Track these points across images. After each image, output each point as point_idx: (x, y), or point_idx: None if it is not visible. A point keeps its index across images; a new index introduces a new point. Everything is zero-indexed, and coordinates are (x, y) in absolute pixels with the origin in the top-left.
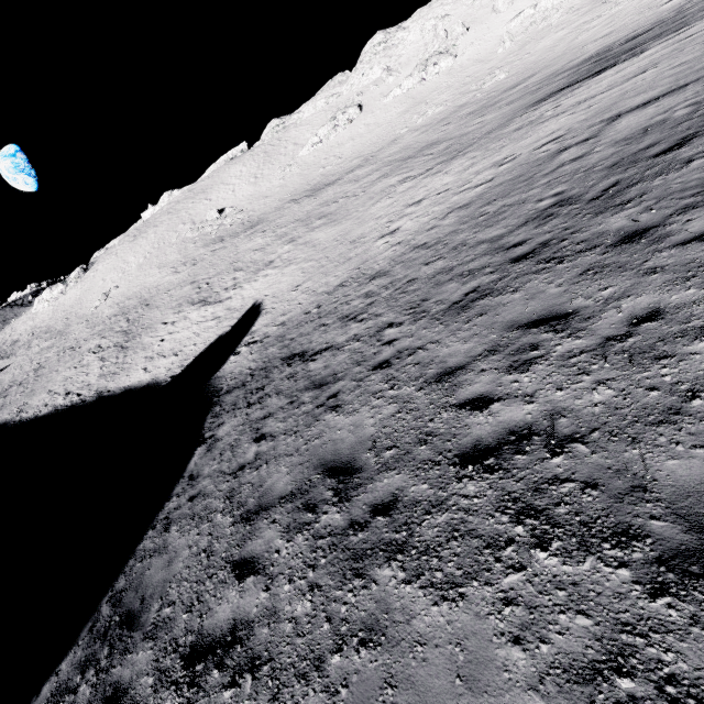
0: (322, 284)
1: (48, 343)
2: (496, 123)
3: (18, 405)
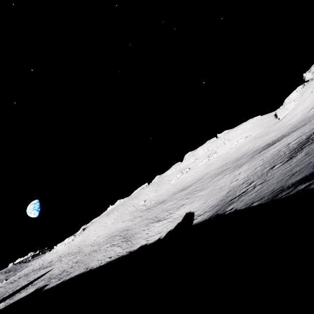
0: (218, 196)
1: (72, 256)
2: (248, 159)
3: (82, 268)
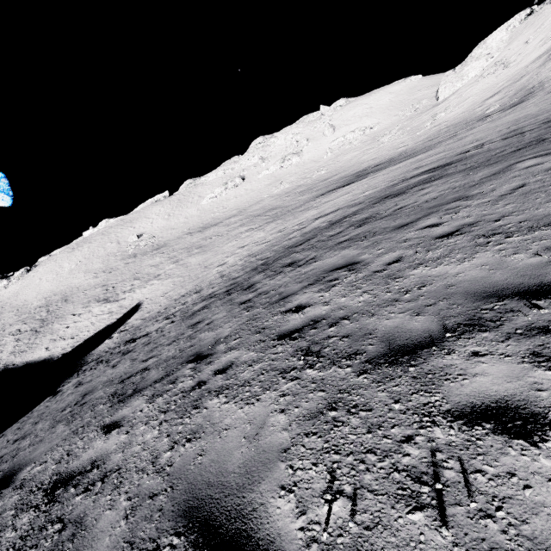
0: (177, 293)
1: None
2: (300, 203)
3: None
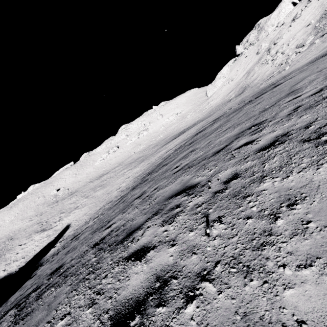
0: (94, 210)
1: None
2: (154, 151)
3: None
